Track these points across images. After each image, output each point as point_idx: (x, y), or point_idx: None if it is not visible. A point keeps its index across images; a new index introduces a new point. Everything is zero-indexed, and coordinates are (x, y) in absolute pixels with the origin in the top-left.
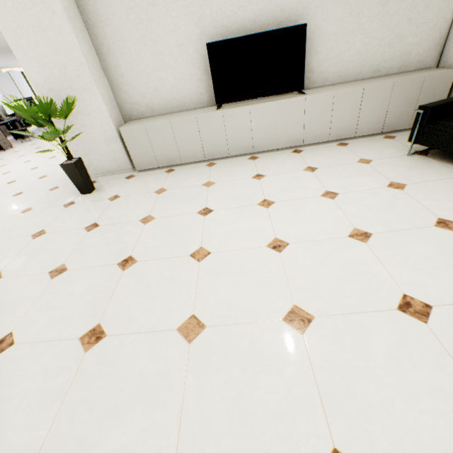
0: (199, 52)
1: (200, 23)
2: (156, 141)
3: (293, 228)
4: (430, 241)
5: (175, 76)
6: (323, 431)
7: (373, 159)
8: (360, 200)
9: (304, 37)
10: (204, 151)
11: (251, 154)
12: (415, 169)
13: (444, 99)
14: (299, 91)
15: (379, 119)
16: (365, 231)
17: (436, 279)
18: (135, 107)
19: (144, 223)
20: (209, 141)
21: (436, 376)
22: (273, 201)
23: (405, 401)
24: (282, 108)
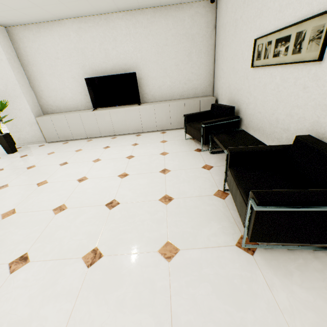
0: (84, 82)
1: (84, 68)
2: (57, 126)
3: (97, 172)
4: (150, 178)
5: (72, 92)
6: (28, 247)
7: (168, 140)
8: (141, 160)
9: (136, 78)
10: (86, 133)
11: (114, 136)
12: (181, 146)
13: (198, 112)
14: (138, 104)
15: (182, 120)
16: (127, 174)
17: (134, 193)
18: (50, 107)
19: (28, 169)
20: (89, 127)
21: (92, 228)
22: (101, 159)
23: (71, 236)
24: (127, 112)
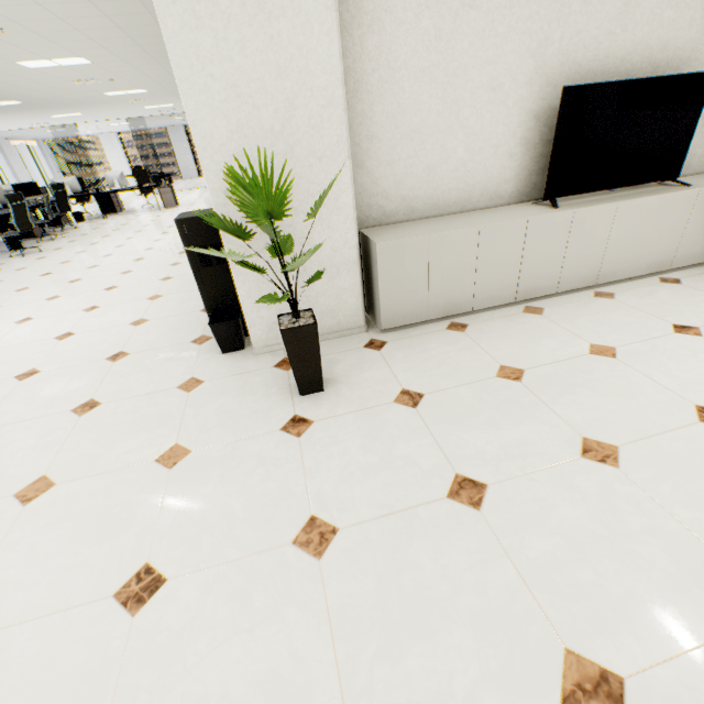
0: (522, 105)
1: (539, 52)
2: (439, 268)
3: None
4: None
5: (470, 146)
6: None
7: None
8: None
9: None
10: (517, 286)
11: (589, 288)
12: None
13: None
14: (673, 181)
15: None
16: None
17: None
18: (378, 201)
19: (609, 463)
20: (533, 267)
21: None
22: None
23: None
24: (662, 208)
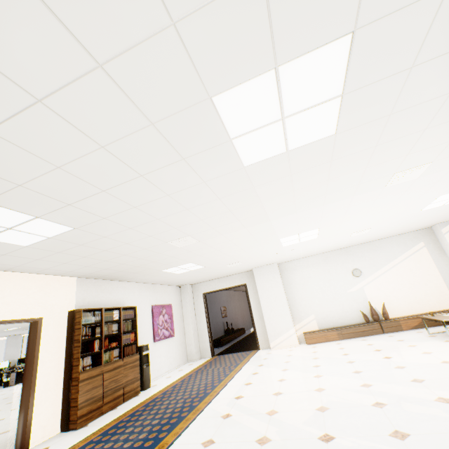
0: None
1: None
2: None
3: None
4: None
5: None
6: None
7: None
8: None
9: None
10: None
11: None
12: None
13: None
14: None
15: None
16: None
17: None
18: None
19: None
20: None
21: None
22: None
23: None
24: None
